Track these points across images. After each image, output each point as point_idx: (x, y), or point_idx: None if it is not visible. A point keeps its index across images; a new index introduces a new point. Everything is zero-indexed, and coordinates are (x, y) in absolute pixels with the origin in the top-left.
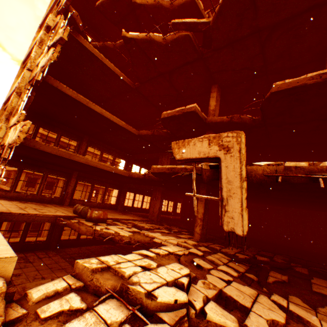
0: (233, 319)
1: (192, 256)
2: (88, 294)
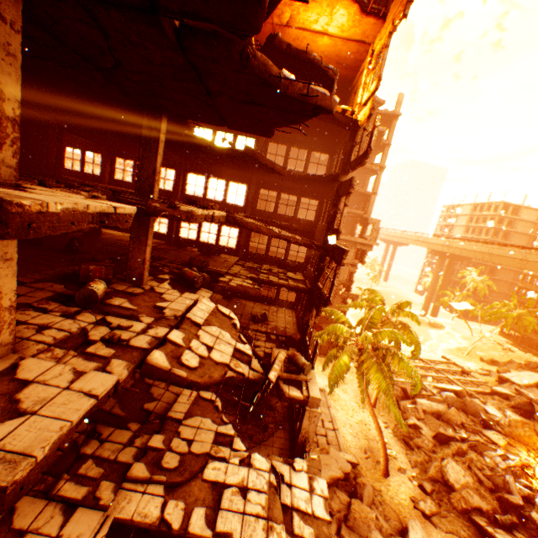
0: (237, 438)
1: (156, 473)
2: (285, 524)
